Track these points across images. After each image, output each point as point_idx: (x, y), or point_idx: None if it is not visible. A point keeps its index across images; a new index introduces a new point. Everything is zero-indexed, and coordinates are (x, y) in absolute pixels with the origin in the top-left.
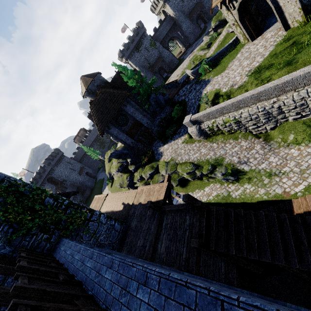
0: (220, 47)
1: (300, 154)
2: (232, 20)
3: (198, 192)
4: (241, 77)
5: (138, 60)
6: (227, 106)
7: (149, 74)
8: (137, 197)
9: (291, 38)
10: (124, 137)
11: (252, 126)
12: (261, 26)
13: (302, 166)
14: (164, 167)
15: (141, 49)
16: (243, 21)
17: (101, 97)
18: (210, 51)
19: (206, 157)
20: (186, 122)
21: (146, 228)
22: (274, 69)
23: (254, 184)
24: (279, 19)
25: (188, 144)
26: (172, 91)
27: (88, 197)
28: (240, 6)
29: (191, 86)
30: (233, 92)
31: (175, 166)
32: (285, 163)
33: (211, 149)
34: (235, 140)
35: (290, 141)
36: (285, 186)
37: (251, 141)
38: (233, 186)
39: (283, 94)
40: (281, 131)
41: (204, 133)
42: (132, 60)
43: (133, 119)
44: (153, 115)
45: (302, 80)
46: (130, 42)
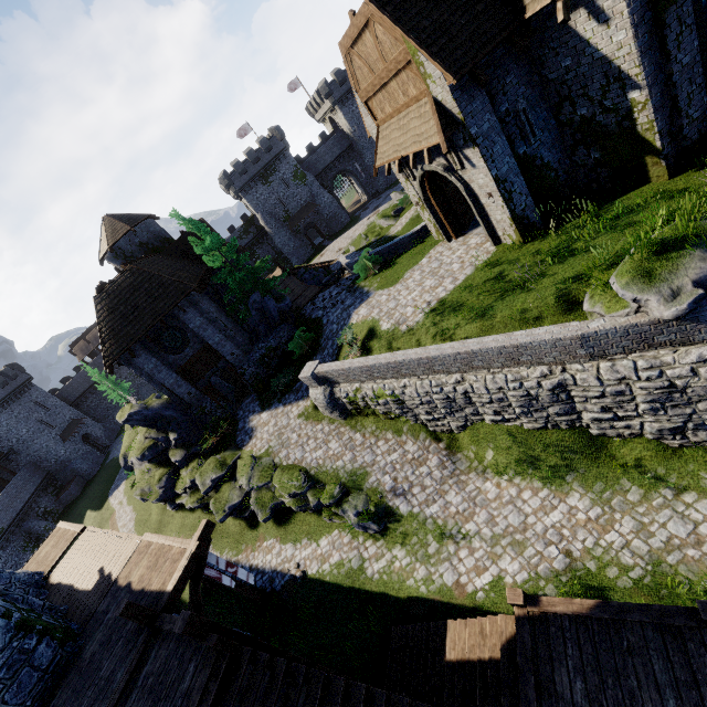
0: (414, 223)
1: (499, 496)
2: (415, 195)
3: (306, 547)
4: (414, 311)
5: (262, 200)
6: (378, 365)
7: (284, 232)
8: (132, 561)
9: (498, 263)
10: (171, 380)
11: (425, 414)
12: (464, 219)
13: (497, 527)
14: (247, 469)
15: (273, 179)
16: (432, 204)
17: (128, 282)
18: (397, 224)
19: (336, 463)
20: (304, 376)
21: (106, 672)
22: (464, 316)
23: (411, 550)
24: (483, 223)
25: (309, 422)
26: (308, 289)
27: (72, 503)
28: (423, 179)
29: (339, 294)
30: (398, 336)
31: (271, 471)
32: (471, 512)
33: (348, 446)
34: (397, 435)
35: (487, 462)
36: (462, 570)
37: (424, 445)
38: (373, 547)
39: (471, 370)
40: (474, 438)
41: (340, 407)
42: (250, 197)
43: (200, 342)
44: (253, 338)
45: (496, 357)
46: (251, 161)
